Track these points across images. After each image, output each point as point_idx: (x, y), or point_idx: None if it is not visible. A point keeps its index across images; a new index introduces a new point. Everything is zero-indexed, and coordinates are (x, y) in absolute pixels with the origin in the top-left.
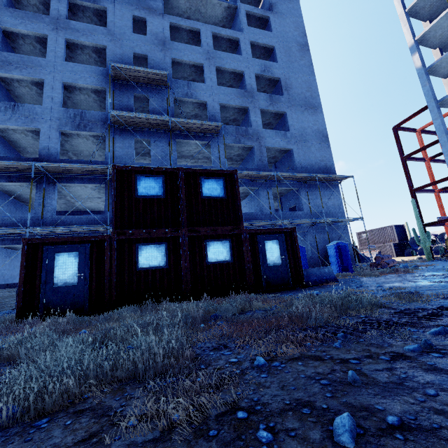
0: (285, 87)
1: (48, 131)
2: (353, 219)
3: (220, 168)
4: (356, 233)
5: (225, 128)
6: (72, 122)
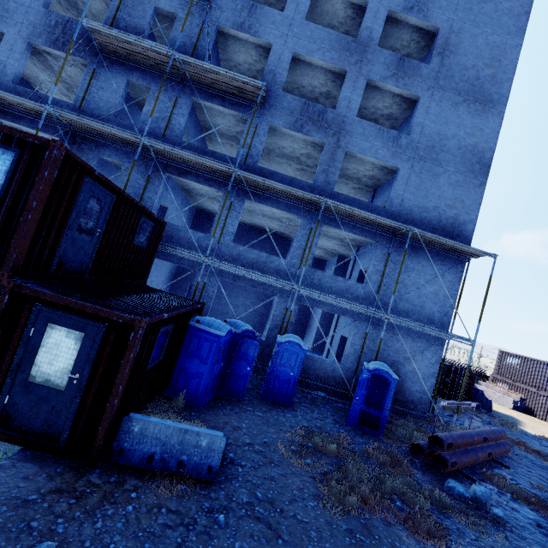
0: (441, 47)
1: (13, 40)
2: (454, 336)
3: (243, 164)
4: (499, 350)
5: (284, 98)
6: (49, 33)
